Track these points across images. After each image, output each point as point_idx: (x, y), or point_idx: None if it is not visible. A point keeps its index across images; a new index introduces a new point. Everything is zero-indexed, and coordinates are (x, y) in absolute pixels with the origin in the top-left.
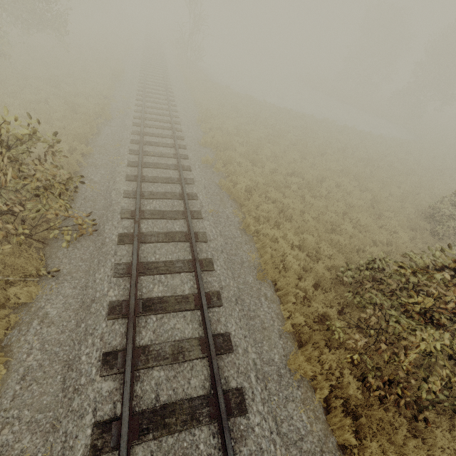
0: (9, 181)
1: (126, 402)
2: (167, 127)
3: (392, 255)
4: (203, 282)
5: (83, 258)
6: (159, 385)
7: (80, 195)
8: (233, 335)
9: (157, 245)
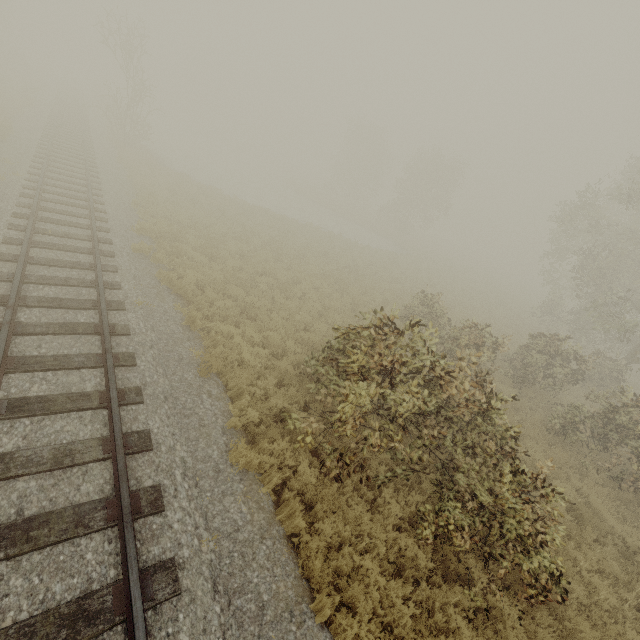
0: None
1: None
2: (81, 205)
3: None
4: (117, 378)
5: None
6: (25, 497)
7: None
8: (155, 432)
9: (45, 338)
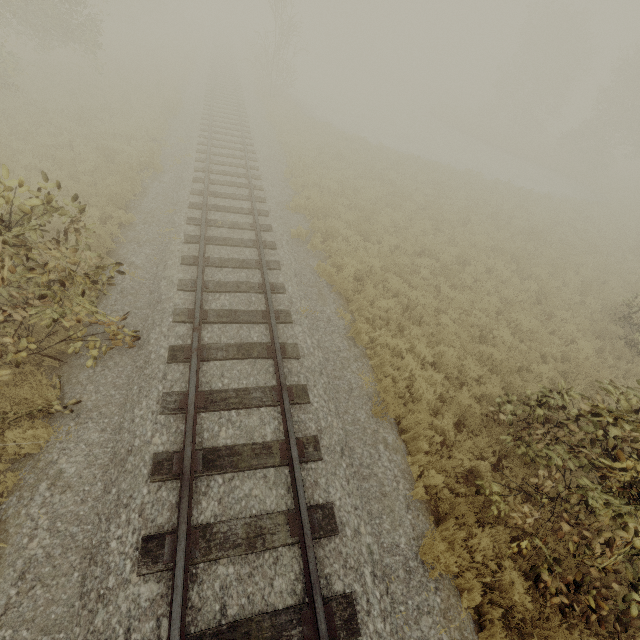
0: (8, 272)
1: (176, 620)
2: (241, 184)
3: (570, 377)
4: (293, 422)
5: (117, 384)
6: (226, 590)
7: (115, 286)
8: (338, 506)
9: (226, 364)
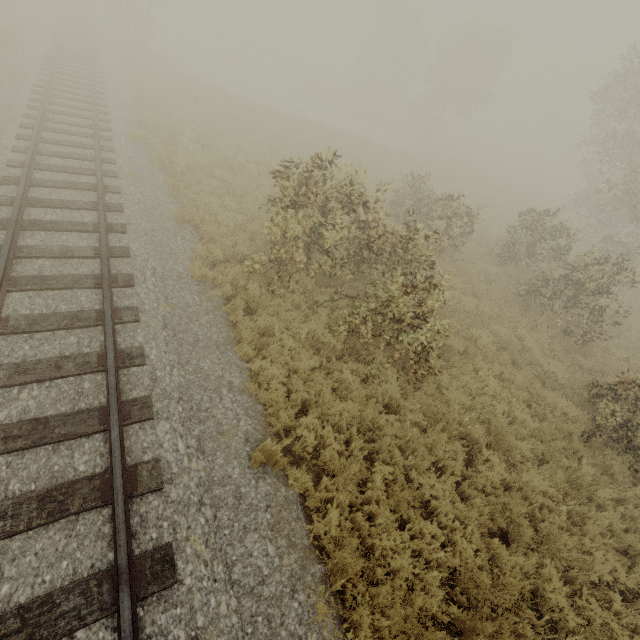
0: None
1: (1, 264)
2: (85, 101)
3: None
4: (108, 218)
5: None
6: (43, 268)
7: None
8: (134, 250)
9: (55, 190)
